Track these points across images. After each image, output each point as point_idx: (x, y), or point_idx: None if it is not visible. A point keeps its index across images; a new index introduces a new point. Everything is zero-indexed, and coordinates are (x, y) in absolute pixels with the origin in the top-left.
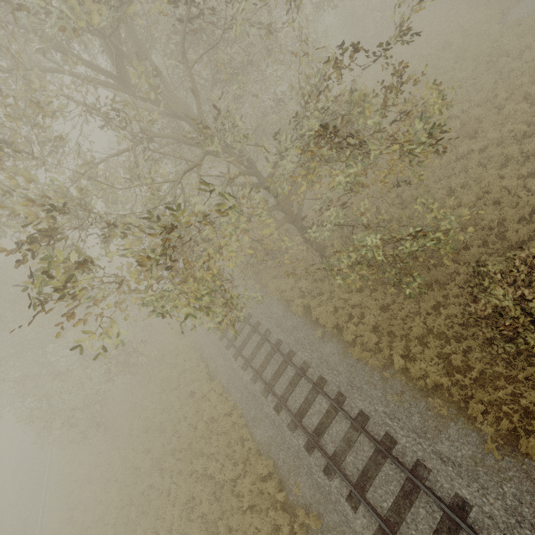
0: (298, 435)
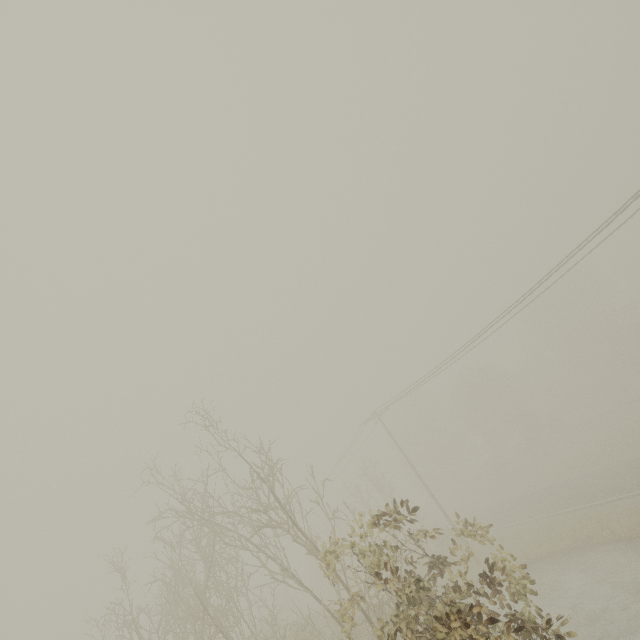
0: None
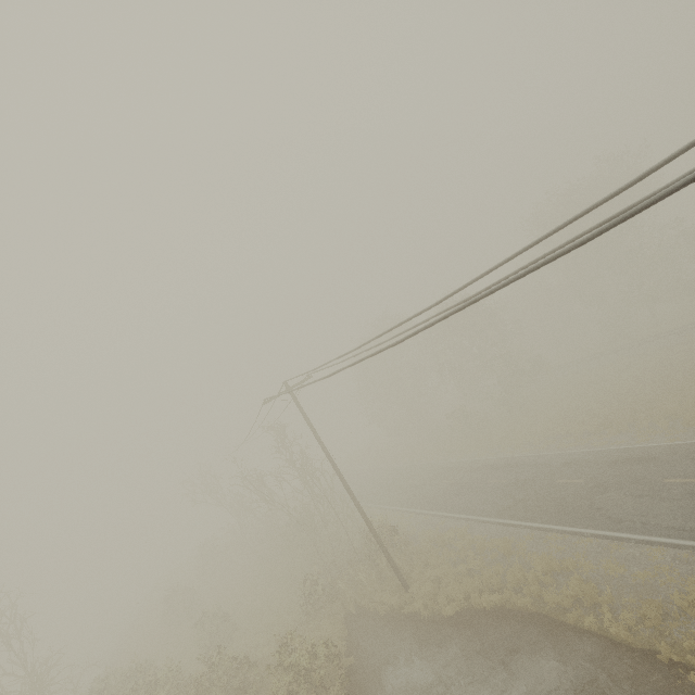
0: None
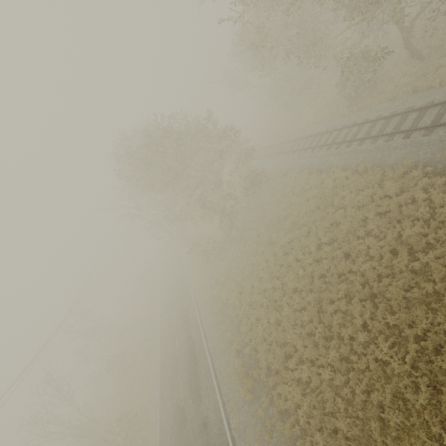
0: (436, 132)
